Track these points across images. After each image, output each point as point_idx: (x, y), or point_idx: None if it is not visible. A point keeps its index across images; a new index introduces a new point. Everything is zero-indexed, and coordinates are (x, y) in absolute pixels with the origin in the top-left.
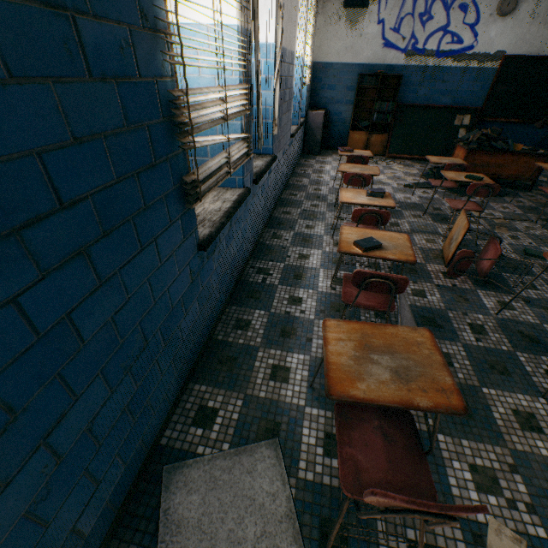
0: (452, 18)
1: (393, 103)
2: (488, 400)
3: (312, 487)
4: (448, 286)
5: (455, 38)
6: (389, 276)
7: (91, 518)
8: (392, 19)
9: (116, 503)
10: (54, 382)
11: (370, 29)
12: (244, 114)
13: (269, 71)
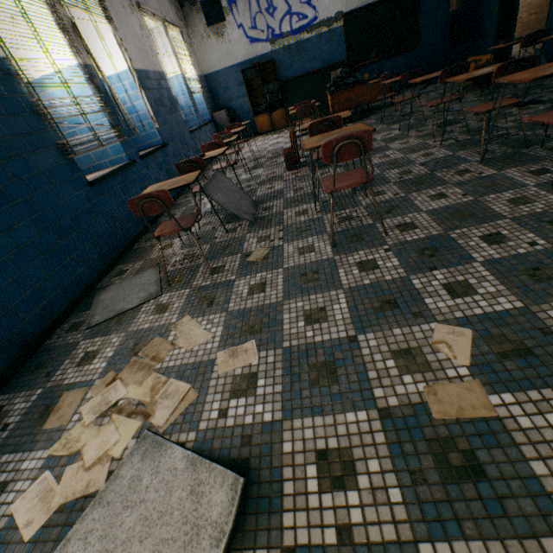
0: (291, 3)
1: (276, 82)
2: (285, 214)
3: (172, 272)
4: (292, 178)
5: (301, 16)
6: (190, 159)
7: (49, 291)
8: (247, 21)
9: (68, 297)
10: (4, 211)
11: (235, 35)
12: (103, 112)
13: (134, 88)
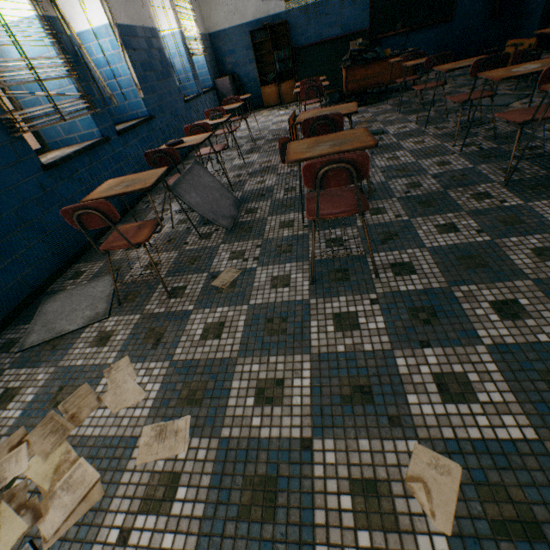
0: None
1: (288, 49)
2: (268, 222)
3: (129, 284)
4: (287, 172)
5: None
6: (160, 149)
7: None
8: None
9: (6, 306)
10: None
11: None
12: (69, 78)
13: (115, 47)
